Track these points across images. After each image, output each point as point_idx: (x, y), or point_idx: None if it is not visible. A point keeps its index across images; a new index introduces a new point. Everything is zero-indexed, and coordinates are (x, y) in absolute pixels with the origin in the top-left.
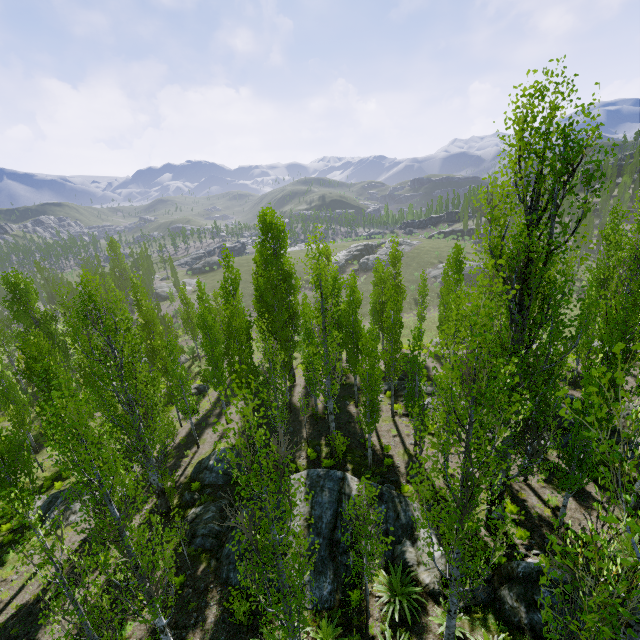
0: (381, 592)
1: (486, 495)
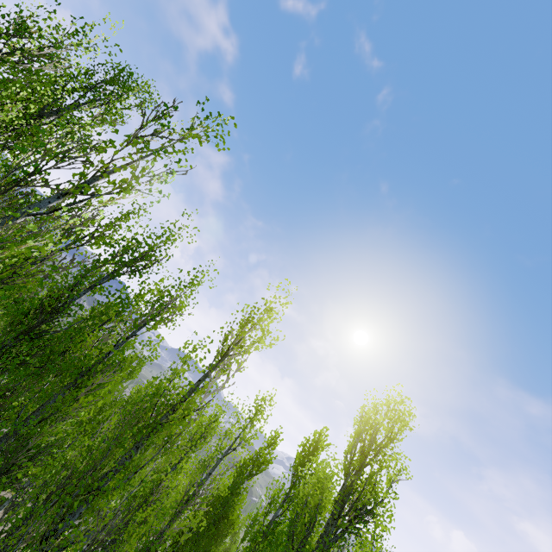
0: None
1: None
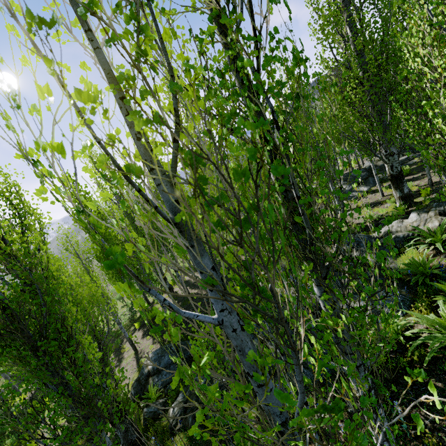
0: (428, 250)
1: (378, 210)
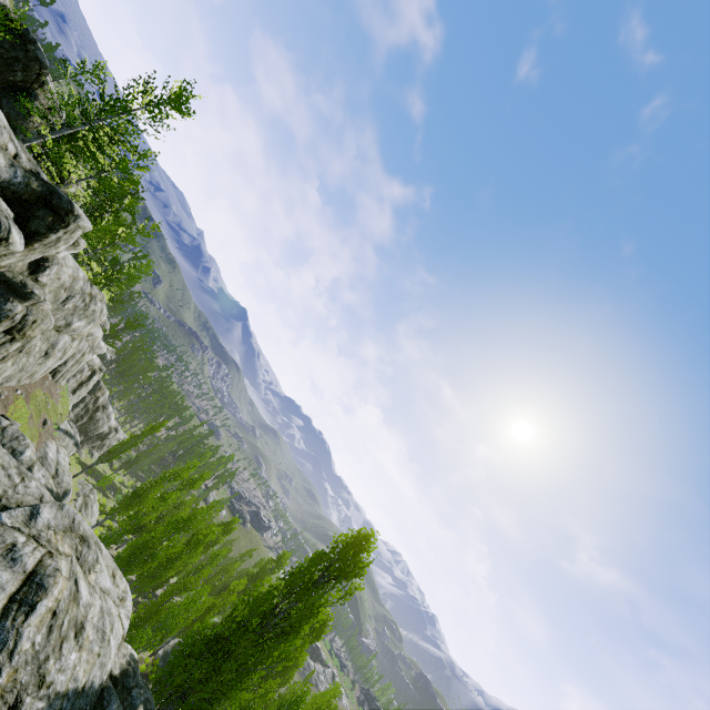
0: None
1: None
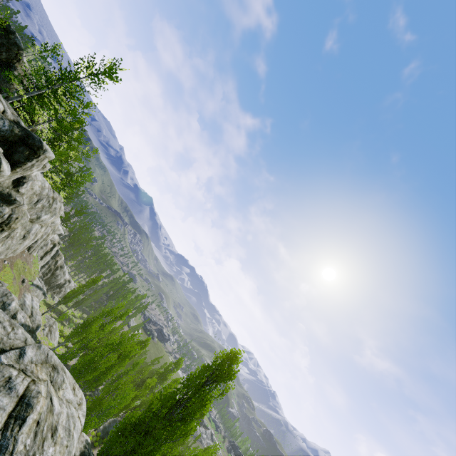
0: None
1: None
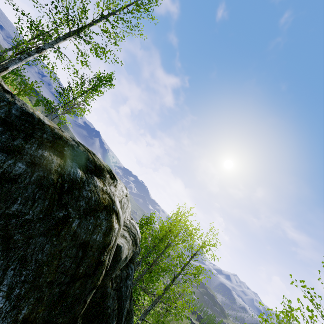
0: None
1: None
